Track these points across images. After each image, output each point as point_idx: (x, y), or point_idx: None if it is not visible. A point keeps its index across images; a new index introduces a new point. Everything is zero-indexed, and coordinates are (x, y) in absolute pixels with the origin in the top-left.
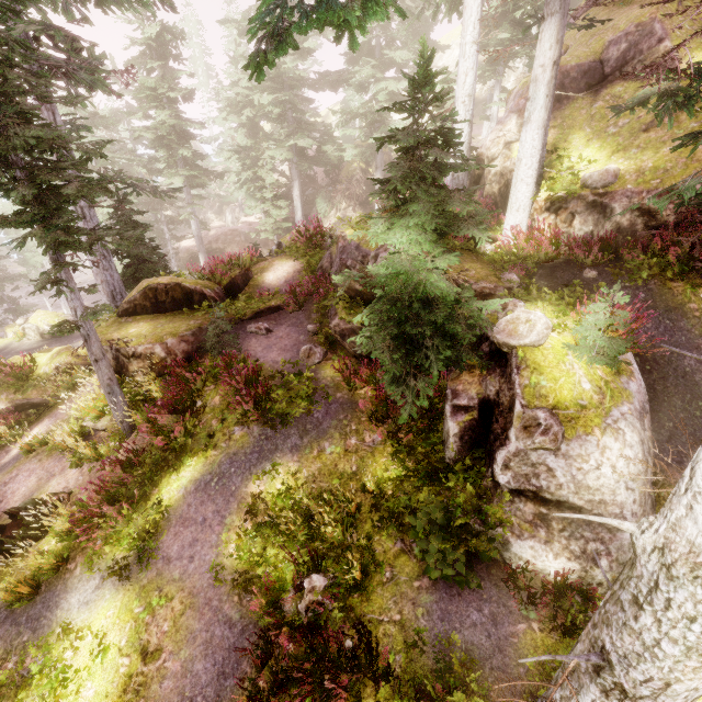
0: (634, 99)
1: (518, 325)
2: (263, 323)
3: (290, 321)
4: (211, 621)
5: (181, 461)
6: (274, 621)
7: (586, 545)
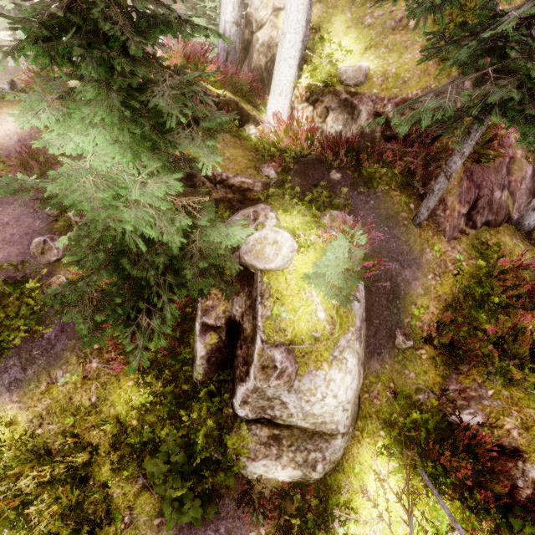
0: None
1: (265, 246)
2: None
3: (21, 199)
4: None
5: None
6: None
7: (308, 455)
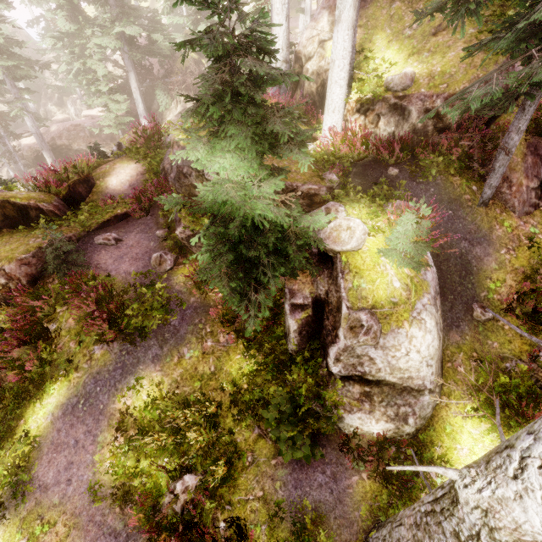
0: (433, 3)
1: (340, 232)
2: (112, 232)
3: (138, 228)
4: (96, 536)
5: (43, 389)
6: (152, 534)
7: (398, 410)
